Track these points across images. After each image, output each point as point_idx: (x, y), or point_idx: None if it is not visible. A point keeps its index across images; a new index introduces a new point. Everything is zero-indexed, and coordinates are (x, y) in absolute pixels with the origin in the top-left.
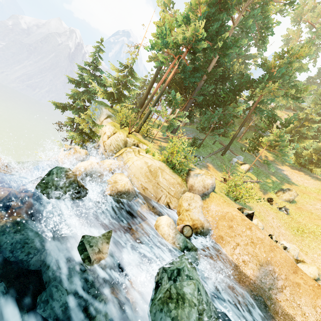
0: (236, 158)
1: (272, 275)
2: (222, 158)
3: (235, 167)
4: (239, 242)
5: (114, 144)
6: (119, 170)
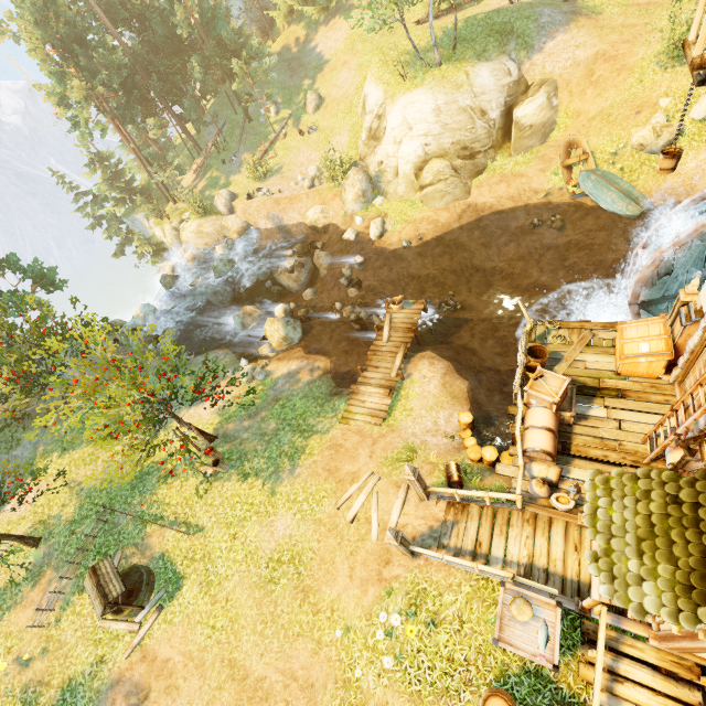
0: (264, 104)
1: (275, 217)
2: (252, 127)
3: (267, 123)
4: (257, 217)
5: (173, 237)
6: (187, 251)
